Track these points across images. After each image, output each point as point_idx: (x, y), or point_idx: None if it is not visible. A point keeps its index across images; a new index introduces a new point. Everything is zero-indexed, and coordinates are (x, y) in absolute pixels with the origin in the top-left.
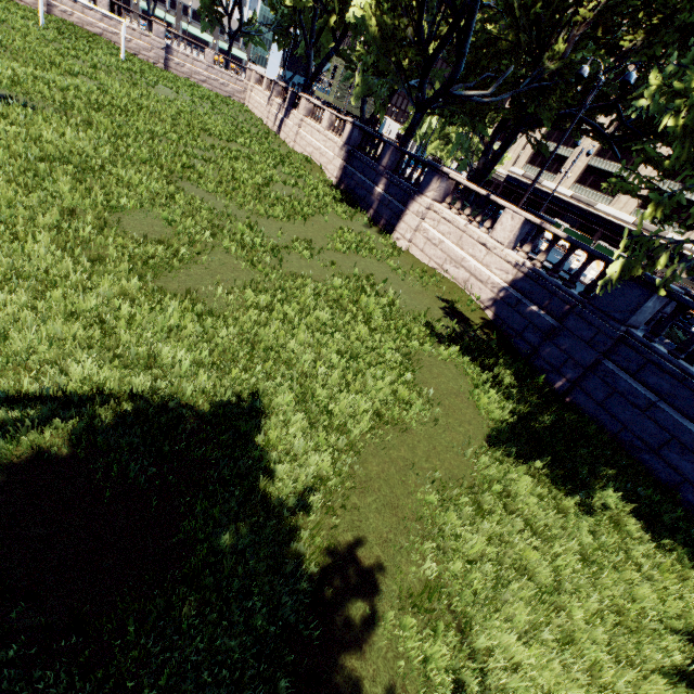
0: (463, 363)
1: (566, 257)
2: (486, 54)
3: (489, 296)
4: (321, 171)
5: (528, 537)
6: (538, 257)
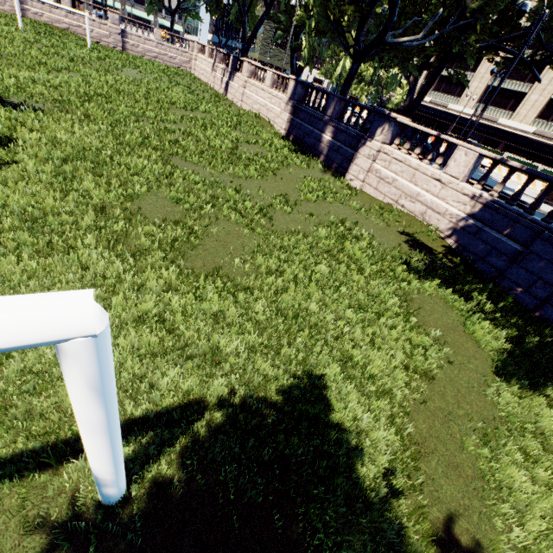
0: (445, 295)
1: (525, 186)
2: (412, 1)
3: (448, 226)
4: (270, 125)
5: None
6: (495, 188)
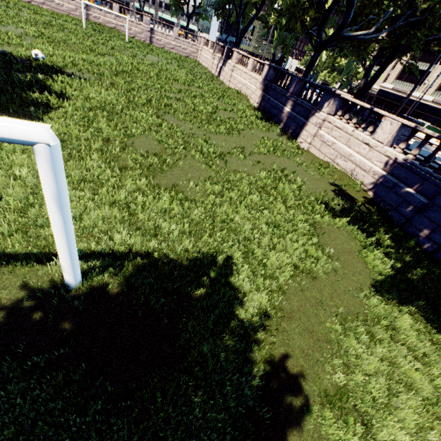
0: (352, 230)
1: (437, 151)
2: (369, 3)
3: (371, 181)
4: (247, 100)
5: (410, 361)
6: (412, 152)
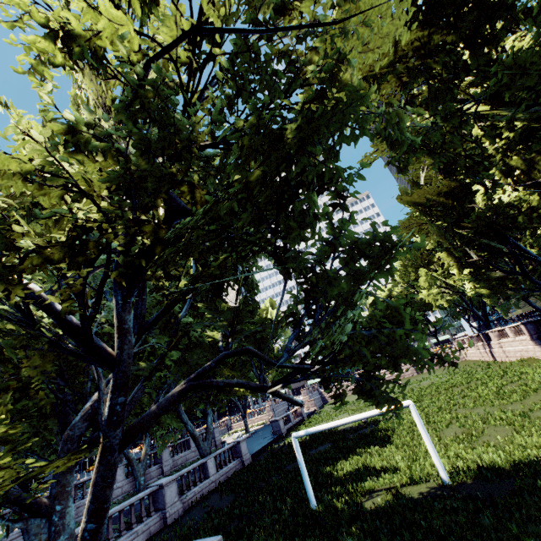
0: None
1: None
2: None
3: None
4: (535, 361)
5: None
6: None
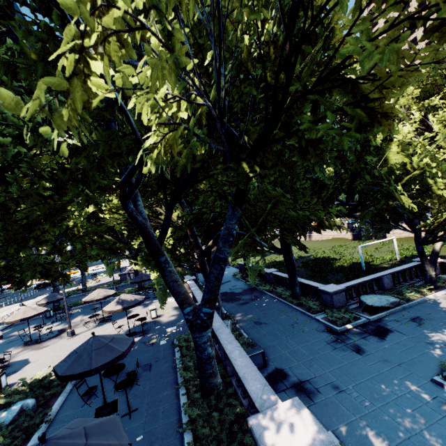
0: None
1: None
2: None
3: None
4: (343, 239)
5: None
6: None
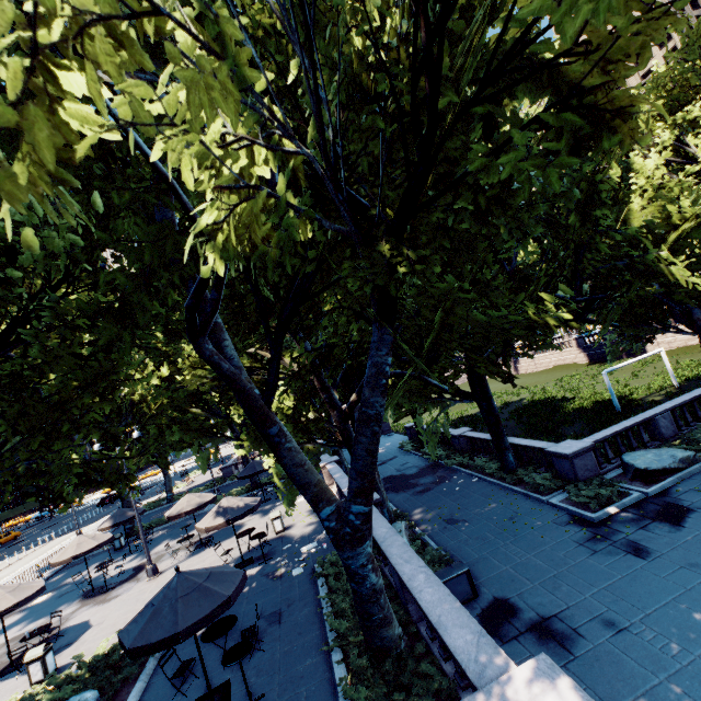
0: None
1: None
2: None
3: None
4: (573, 365)
5: None
6: None
